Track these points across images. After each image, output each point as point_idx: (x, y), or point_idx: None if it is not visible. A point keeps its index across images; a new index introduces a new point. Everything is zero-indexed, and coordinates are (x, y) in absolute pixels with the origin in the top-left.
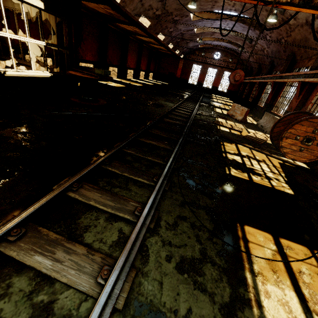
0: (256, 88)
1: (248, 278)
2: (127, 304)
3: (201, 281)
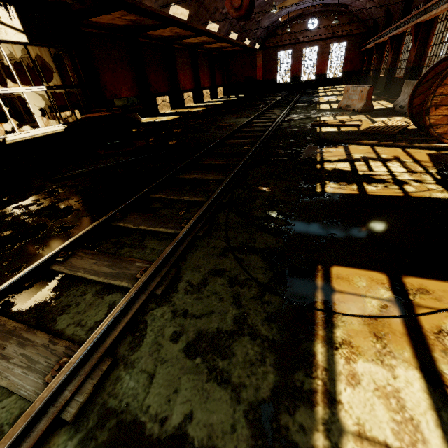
0: (388, 50)
1: (319, 353)
2: (88, 412)
3: (224, 367)
